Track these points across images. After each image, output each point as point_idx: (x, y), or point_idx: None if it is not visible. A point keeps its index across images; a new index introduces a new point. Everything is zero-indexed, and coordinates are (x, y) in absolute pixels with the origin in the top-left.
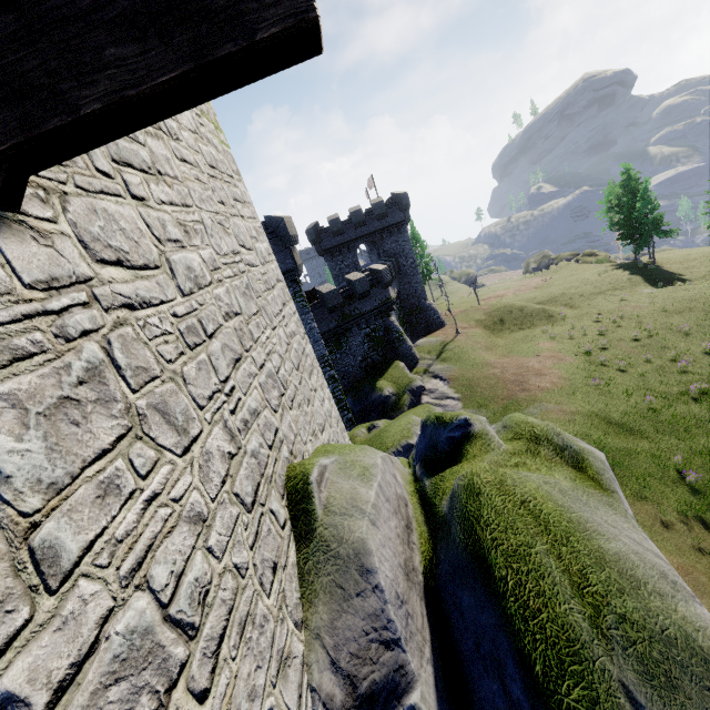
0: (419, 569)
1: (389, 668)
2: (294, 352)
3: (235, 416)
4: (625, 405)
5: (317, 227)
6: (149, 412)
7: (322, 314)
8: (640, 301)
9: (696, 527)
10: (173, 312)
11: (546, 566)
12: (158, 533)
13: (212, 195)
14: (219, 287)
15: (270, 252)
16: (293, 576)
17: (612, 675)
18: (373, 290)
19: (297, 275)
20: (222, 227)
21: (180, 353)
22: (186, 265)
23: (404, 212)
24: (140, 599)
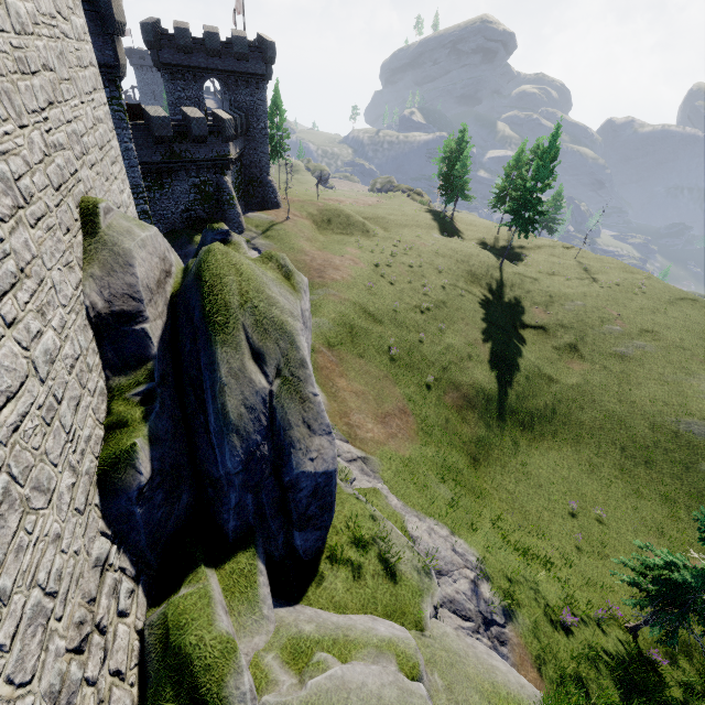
0: (169, 293)
1: (134, 309)
2: (99, 134)
3: (49, 136)
4: (381, 304)
5: (158, 28)
6: (2, 92)
7: (145, 140)
8: (428, 241)
9: (382, 376)
10: (10, 41)
11: (230, 284)
12: (10, 150)
13: None
14: (39, 41)
15: (86, 31)
16: (80, 246)
17: (240, 320)
18: (212, 138)
19: (119, 77)
20: None
21: (15, 71)
22: (16, 10)
23: (267, 65)
24: (6, 166)
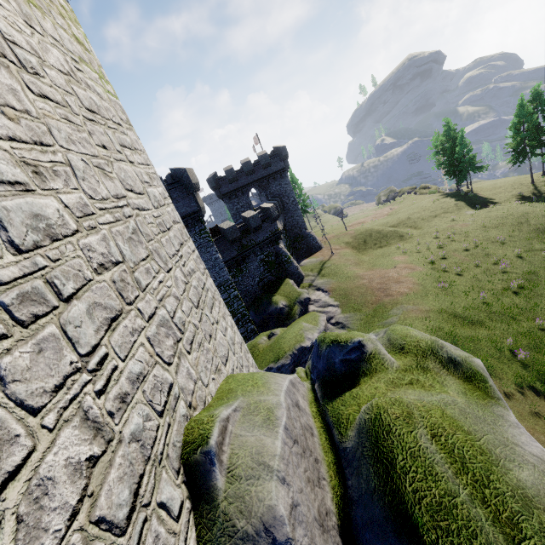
0: (332, 509)
1: None
2: (193, 289)
3: (105, 396)
4: (465, 301)
5: (216, 177)
6: None
7: (224, 246)
8: (466, 220)
9: (530, 395)
10: None
11: (475, 519)
12: None
13: (88, 138)
14: (90, 236)
15: (165, 196)
16: None
17: None
18: (264, 224)
19: (201, 216)
20: (101, 171)
21: None
22: (32, 213)
23: (284, 161)
24: None
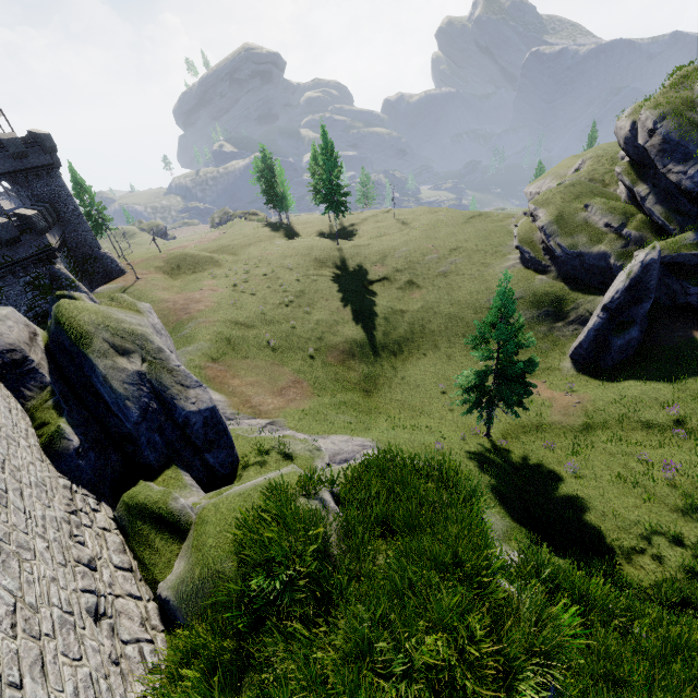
0: (42, 345)
1: (21, 357)
2: None
3: None
4: (248, 313)
5: None
6: None
7: None
8: (273, 249)
9: (269, 364)
10: None
11: (83, 319)
12: None
13: None
14: None
15: None
16: None
17: (100, 337)
18: (25, 236)
19: None
20: None
21: None
22: None
23: (51, 155)
24: None
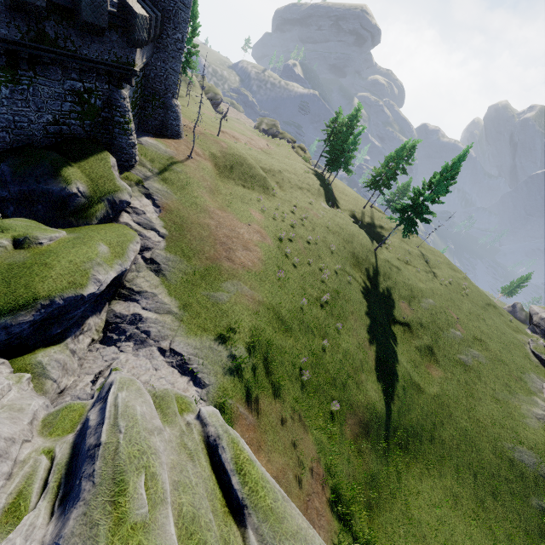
0: None
1: None
2: None
3: None
4: (290, 302)
5: None
6: None
7: None
8: (319, 211)
9: (296, 421)
10: None
11: None
12: None
13: None
14: None
15: None
16: None
17: None
18: (112, 32)
19: None
20: None
21: None
22: None
23: None
24: None
